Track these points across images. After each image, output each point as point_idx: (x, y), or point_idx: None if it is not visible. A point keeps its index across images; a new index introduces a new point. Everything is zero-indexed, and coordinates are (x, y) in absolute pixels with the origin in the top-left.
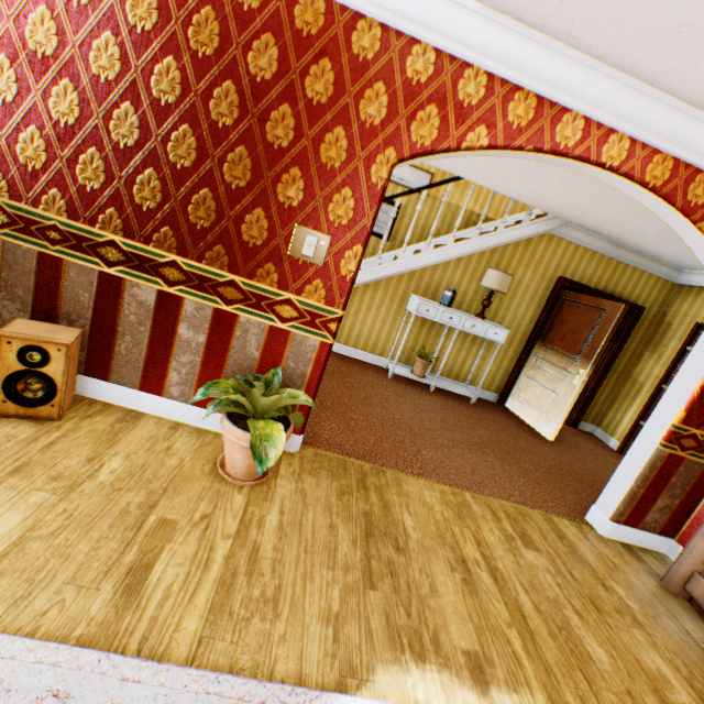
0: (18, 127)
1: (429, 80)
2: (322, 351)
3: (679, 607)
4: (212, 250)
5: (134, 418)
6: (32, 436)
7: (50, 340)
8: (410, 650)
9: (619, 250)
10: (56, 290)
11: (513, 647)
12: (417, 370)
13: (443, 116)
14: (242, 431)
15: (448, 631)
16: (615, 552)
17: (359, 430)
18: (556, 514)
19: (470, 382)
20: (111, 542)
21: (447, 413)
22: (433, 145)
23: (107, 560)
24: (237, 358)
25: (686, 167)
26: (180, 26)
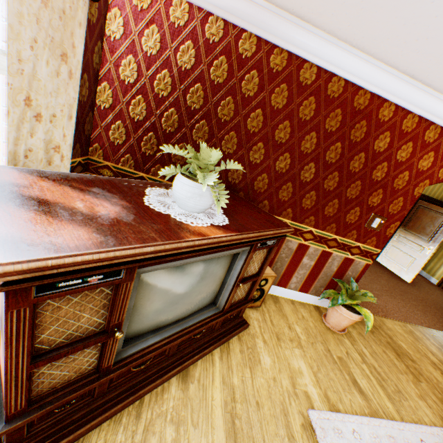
0: (257, 173)
1: None
2: (365, 267)
3: None
4: (329, 225)
5: (276, 300)
6: (262, 317)
7: (270, 275)
8: None
9: None
10: None
11: None
12: None
13: None
14: (354, 314)
15: None
16: None
17: None
18: (442, 331)
19: None
20: (336, 370)
21: None
22: None
23: (342, 379)
24: (325, 271)
25: None
26: (348, 129)
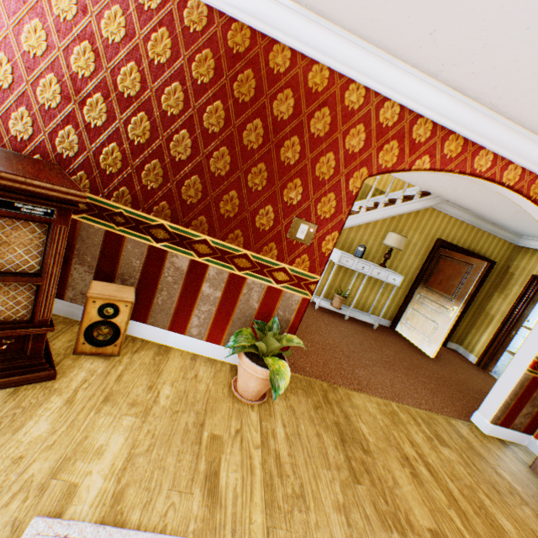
0: (103, 143)
1: (394, 125)
2: (303, 304)
3: None
4: (233, 232)
5: (165, 351)
6: (105, 369)
7: (121, 299)
8: (396, 530)
9: (480, 221)
10: (115, 258)
11: (455, 524)
12: (336, 303)
13: (401, 148)
14: (259, 367)
15: (414, 514)
16: (496, 446)
17: (310, 355)
18: (452, 417)
19: (371, 312)
20: (187, 455)
21: (361, 337)
22: (393, 167)
23: (189, 470)
24: (242, 308)
25: None
26: (228, 81)
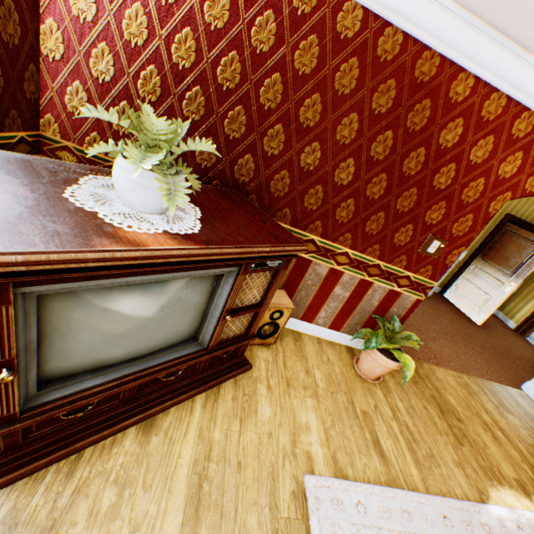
0: (274, 170)
1: None
2: (415, 303)
3: None
4: (371, 246)
5: (298, 337)
6: (273, 358)
7: (286, 306)
8: (494, 479)
9: None
10: None
11: (529, 474)
12: None
13: None
14: (390, 361)
15: (502, 468)
16: None
17: None
18: (507, 386)
19: None
20: (355, 428)
21: (421, 307)
22: None
23: (361, 438)
24: (363, 305)
25: None
26: (404, 111)
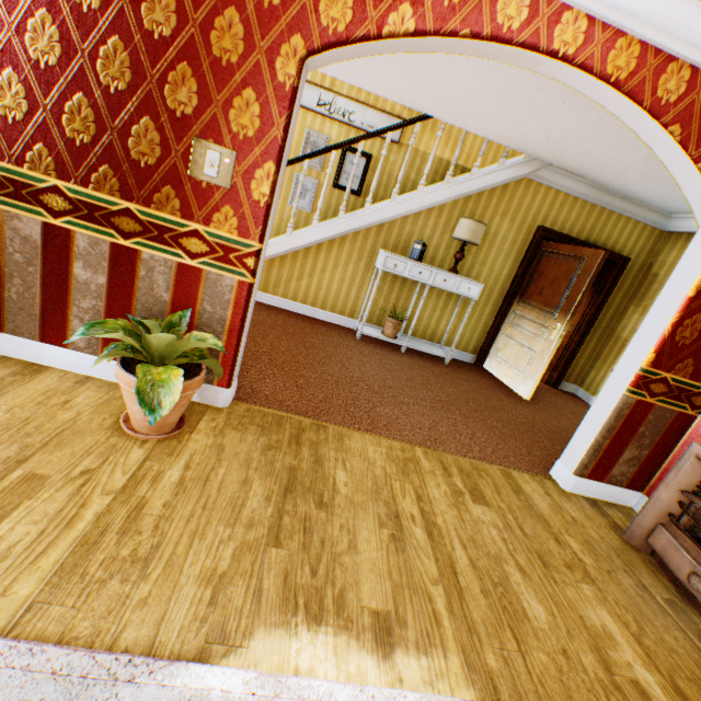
0: None
1: None
2: (242, 292)
3: (639, 561)
4: (99, 171)
5: (34, 372)
6: None
7: None
8: (305, 612)
9: (603, 195)
10: None
11: (434, 606)
12: (388, 330)
13: None
14: (133, 377)
15: (358, 591)
16: (577, 507)
17: (307, 387)
18: (517, 469)
19: (446, 343)
20: None
21: (415, 372)
22: (349, 31)
23: None
24: (145, 301)
25: (657, 54)
26: None
